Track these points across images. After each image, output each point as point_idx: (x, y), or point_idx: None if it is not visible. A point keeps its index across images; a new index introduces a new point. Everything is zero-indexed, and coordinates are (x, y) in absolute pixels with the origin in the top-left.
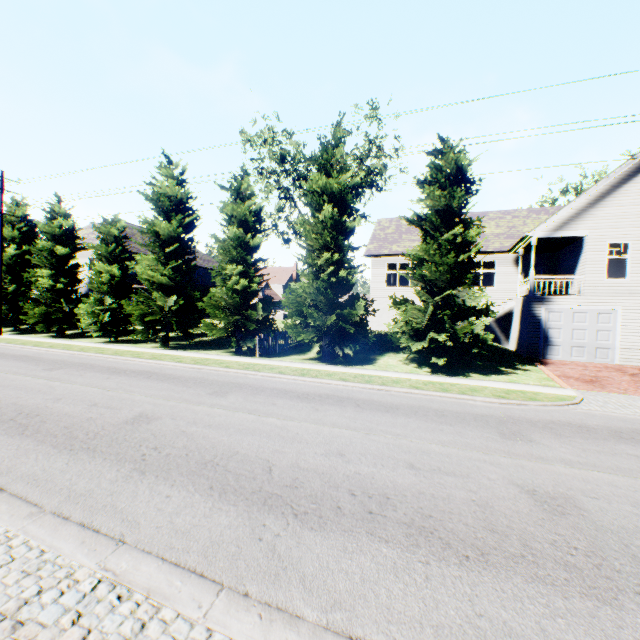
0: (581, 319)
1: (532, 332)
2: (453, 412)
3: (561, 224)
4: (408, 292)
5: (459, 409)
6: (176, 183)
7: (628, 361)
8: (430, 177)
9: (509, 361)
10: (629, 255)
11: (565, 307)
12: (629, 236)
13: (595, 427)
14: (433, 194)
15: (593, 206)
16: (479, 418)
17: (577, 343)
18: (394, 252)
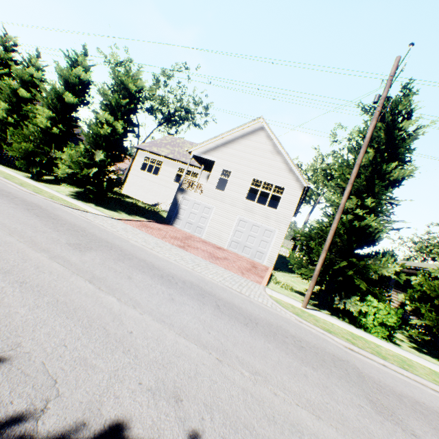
0: (197, 208)
1: (172, 208)
2: None
3: (207, 151)
4: (150, 177)
5: None
6: (6, 49)
7: (208, 238)
8: (112, 84)
9: (140, 215)
10: (229, 178)
11: (192, 198)
12: (233, 168)
13: (15, 195)
14: (100, 90)
15: (224, 146)
16: None
17: (190, 221)
18: (151, 150)
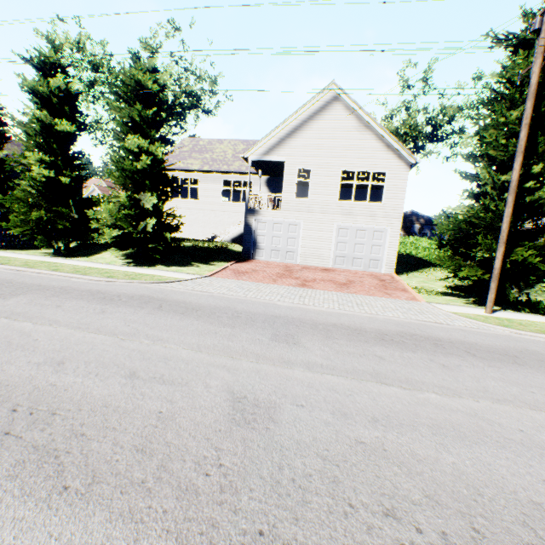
0: (279, 229)
1: (246, 238)
2: (22, 283)
3: (268, 150)
4: (188, 204)
5: (38, 282)
6: None
7: (305, 262)
8: (122, 90)
9: (215, 259)
10: (311, 179)
11: (268, 219)
12: (312, 164)
13: (111, 293)
14: (113, 105)
15: (290, 137)
16: (29, 287)
17: (275, 247)
18: (177, 167)
